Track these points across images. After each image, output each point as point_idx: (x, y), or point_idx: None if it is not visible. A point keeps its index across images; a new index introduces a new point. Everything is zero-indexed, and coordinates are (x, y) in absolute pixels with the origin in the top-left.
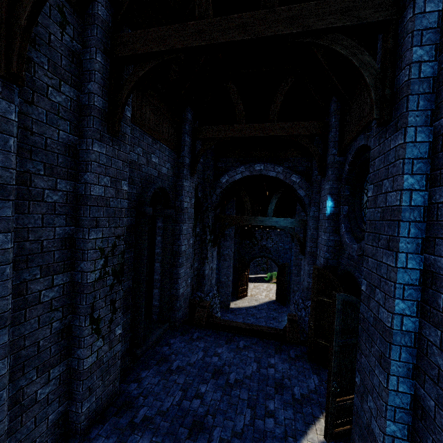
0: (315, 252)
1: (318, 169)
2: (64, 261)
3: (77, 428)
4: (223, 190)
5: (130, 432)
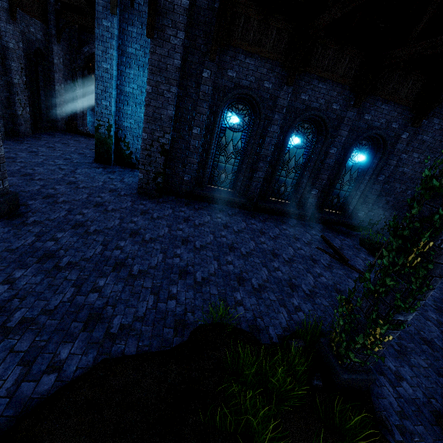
0: None
1: None
2: (4, 72)
3: (19, 134)
4: (86, 57)
5: (40, 140)
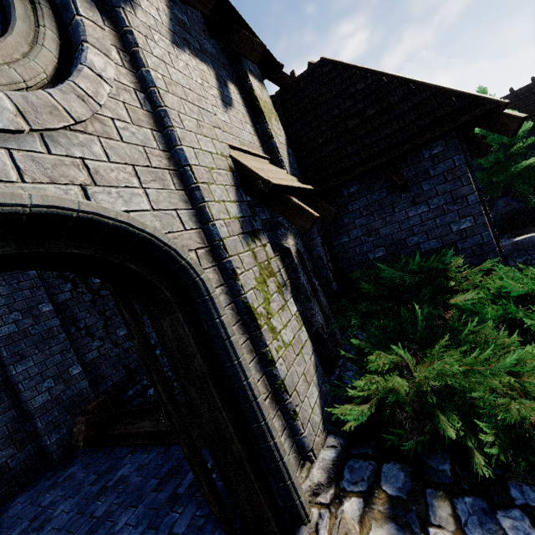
0: None
1: None
2: None
3: None
4: None
5: None
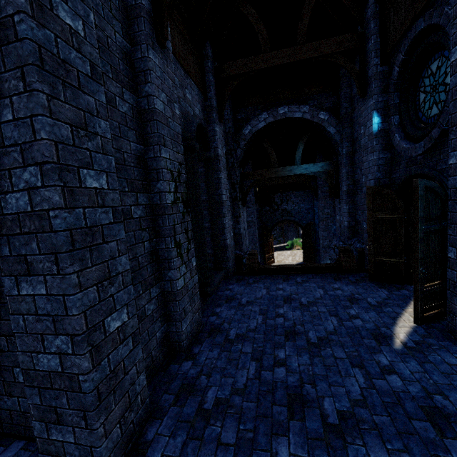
0: (352, 190)
1: (358, 88)
2: (142, 181)
3: (180, 347)
4: (247, 142)
5: (230, 345)
